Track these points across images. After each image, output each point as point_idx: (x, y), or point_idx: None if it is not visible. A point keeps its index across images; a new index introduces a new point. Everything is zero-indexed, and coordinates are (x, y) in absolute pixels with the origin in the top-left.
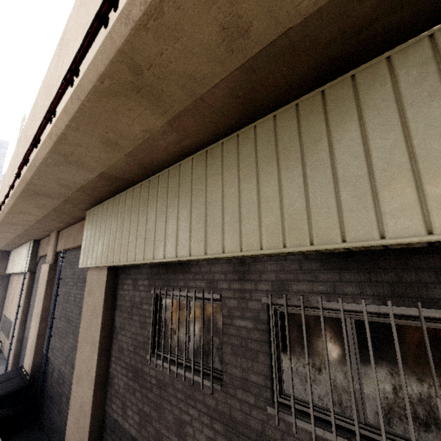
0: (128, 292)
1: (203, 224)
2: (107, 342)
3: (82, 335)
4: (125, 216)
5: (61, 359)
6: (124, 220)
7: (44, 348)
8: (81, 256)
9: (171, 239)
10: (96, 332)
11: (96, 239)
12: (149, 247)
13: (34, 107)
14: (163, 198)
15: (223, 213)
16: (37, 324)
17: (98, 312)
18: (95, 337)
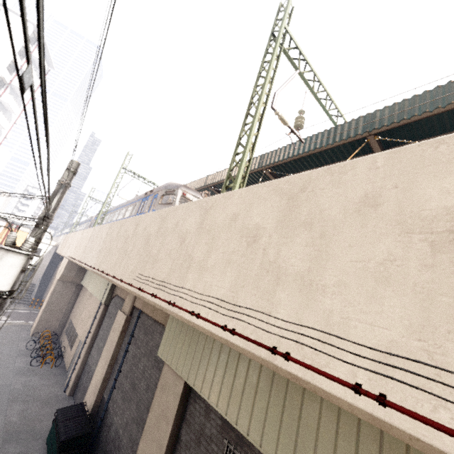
0: (199, 415)
1: (293, 440)
2: (171, 451)
3: (149, 426)
4: (213, 349)
5: (121, 421)
6: (211, 352)
7: (105, 393)
8: (162, 345)
9: (258, 423)
10: (165, 438)
11: (180, 343)
12: (233, 407)
13: (160, 222)
14: (255, 370)
15: (316, 450)
16: (105, 369)
17: (169, 418)
18: (162, 442)
